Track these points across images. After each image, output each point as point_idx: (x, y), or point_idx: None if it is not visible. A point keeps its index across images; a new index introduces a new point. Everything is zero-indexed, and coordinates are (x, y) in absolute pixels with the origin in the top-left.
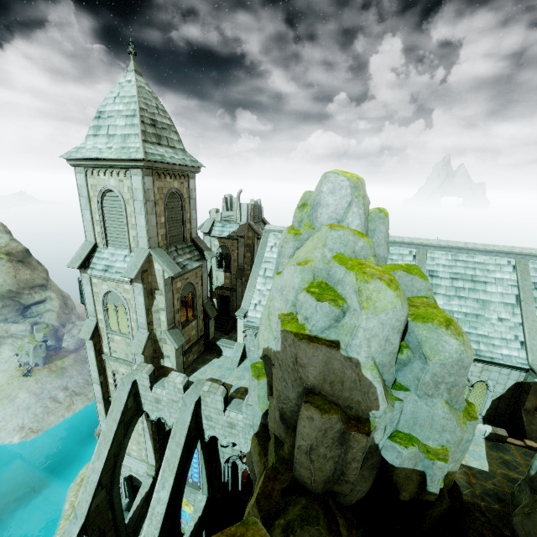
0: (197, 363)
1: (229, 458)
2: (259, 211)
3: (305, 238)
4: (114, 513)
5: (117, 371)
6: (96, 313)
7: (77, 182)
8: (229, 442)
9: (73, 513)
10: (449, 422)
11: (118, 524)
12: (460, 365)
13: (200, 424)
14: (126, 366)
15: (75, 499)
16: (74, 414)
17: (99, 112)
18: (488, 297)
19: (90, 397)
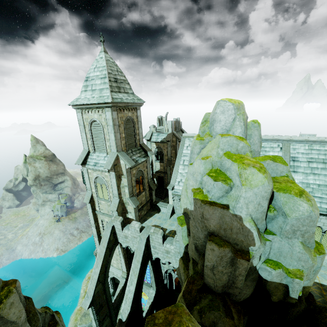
0: (146, 216)
1: (167, 270)
2: (179, 125)
3: (207, 142)
4: (106, 296)
5: (103, 220)
6: (91, 188)
7: (78, 117)
8: (166, 261)
9: (86, 295)
10: (303, 255)
11: (109, 302)
12: (310, 219)
13: (149, 250)
14: (108, 217)
15: (86, 288)
16: (82, 242)
17: (86, 77)
18: None
19: (90, 233)
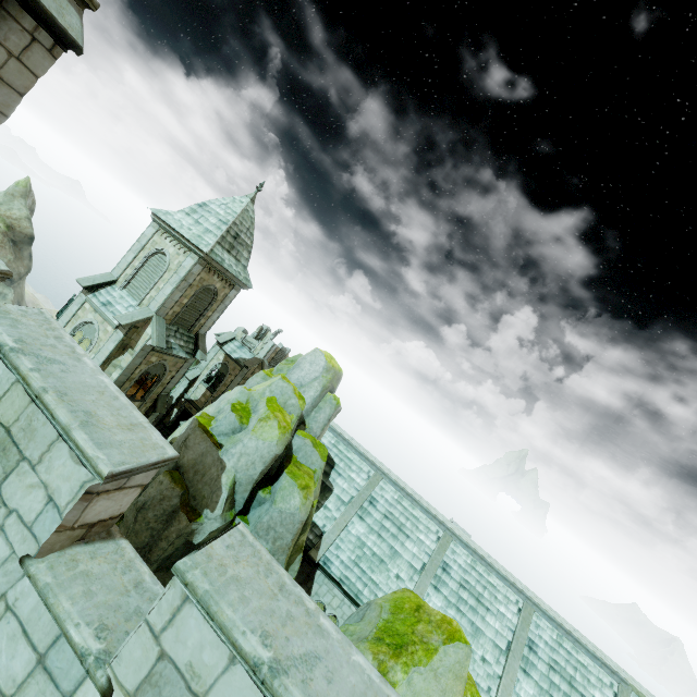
0: None
1: None
2: (282, 359)
3: None
4: None
5: None
6: None
7: (146, 231)
8: None
9: None
10: None
11: None
12: (292, 520)
13: None
14: None
15: None
16: None
17: (205, 203)
18: (402, 550)
19: None
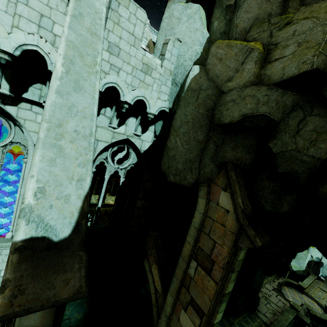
0: None
1: (96, 157)
2: None
3: None
4: None
5: None
6: None
7: None
8: (135, 99)
9: None
10: None
11: None
12: None
13: None
14: None
15: None
16: None
17: None
18: None
19: None
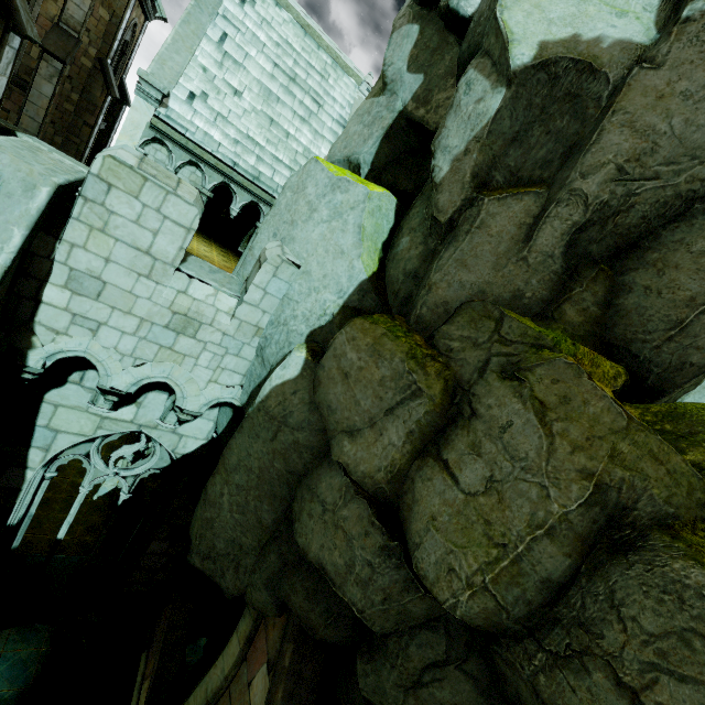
0: None
1: (59, 453)
2: None
3: None
4: None
5: None
6: None
7: None
8: (142, 381)
9: None
10: None
11: None
12: None
13: (19, 303)
14: None
15: None
16: None
17: None
18: None
19: None
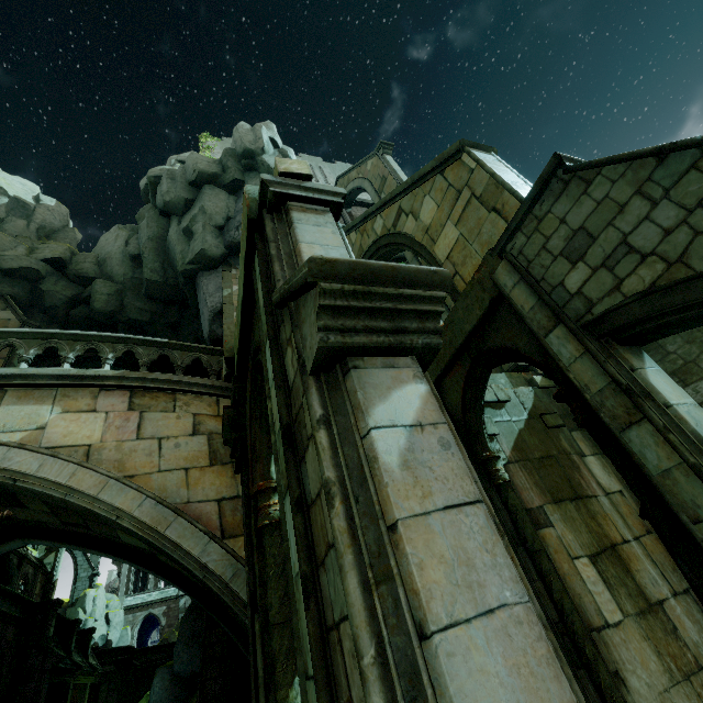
0: None
1: None
2: None
3: None
4: None
5: None
6: None
7: None
8: None
9: None
10: None
11: None
12: None
13: None
14: None
15: None
16: None
17: None
18: None
19: None
